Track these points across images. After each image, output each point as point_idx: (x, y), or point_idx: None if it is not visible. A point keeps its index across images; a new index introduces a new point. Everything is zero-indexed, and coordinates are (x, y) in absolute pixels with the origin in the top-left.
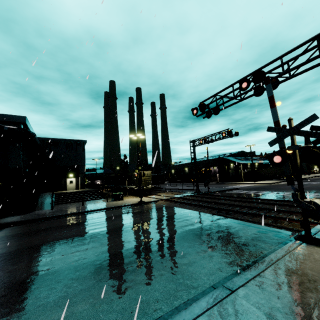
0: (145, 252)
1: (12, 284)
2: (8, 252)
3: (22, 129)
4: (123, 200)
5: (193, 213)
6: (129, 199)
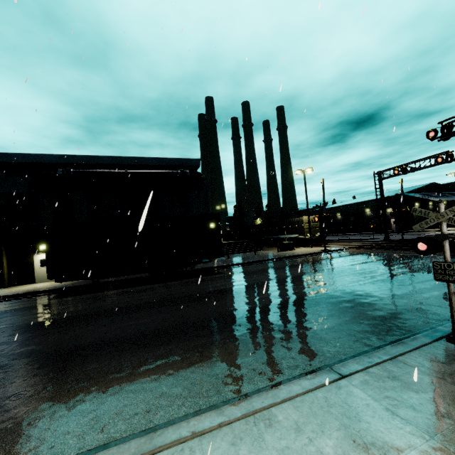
0: (428, 277)
1: (341, 289)
2: (277, 280)
3: (199, 173)
4: (295, 250)
5: (423, 256)
6: (301, 249)
